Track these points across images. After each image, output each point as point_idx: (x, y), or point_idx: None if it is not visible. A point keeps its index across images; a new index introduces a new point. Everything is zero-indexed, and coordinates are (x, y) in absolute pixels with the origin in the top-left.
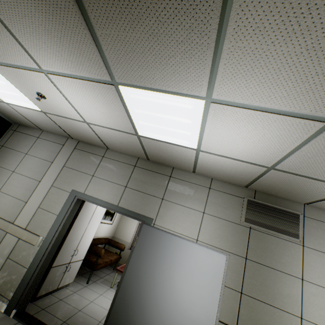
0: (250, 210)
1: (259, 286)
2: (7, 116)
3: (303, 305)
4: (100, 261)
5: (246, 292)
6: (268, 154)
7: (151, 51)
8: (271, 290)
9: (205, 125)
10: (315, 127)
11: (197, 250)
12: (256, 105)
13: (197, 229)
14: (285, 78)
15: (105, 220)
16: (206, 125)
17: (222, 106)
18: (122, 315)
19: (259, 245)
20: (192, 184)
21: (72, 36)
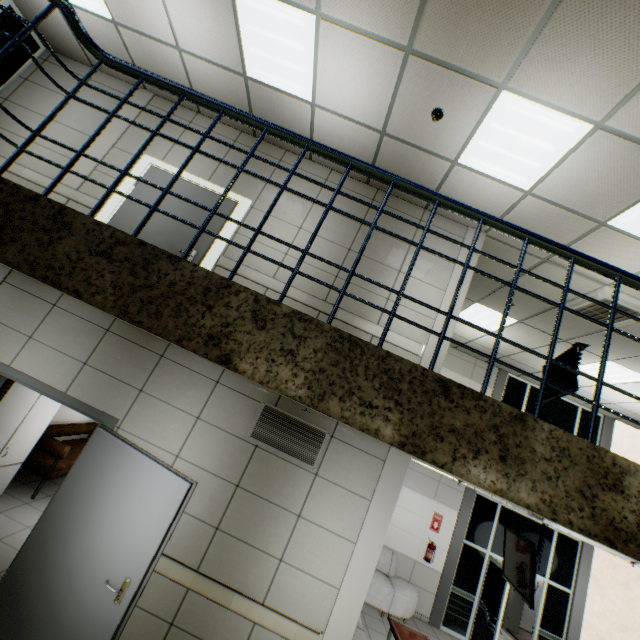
0: (264, 421)
1: (243, 521)
2: None
3: (289, 546)
4: (62, 465)
5: (223, 528)
6: None
7: None
8: (257, 527)
9: None
10: None
11: (158, 473)
12: None
13: (182, 441)
14: None
15: None
16: None
17: None
18: (38, 550)
19: (261, 469)
20: (193, 373)
21: None
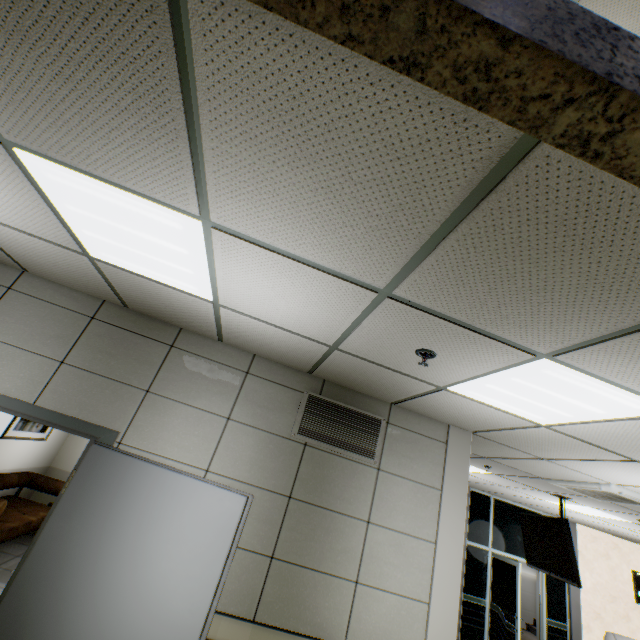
0: (311, 414)
1: (304, 542)
2: None
3: (363, 562)
4: None
5: (280, 555)
6: (324, 326)
7: (68, 104)
8: (321, 546)
9: (215, 264)
10: (367, 297)
11: (196, 492)
12: (282, 248)
13: (211, 451)
14: (308, 220)
15: (25, 432)
16: (217, 263)
17: (232, 239)
18: None
19: (315, 472)
20: (215, 364)
21: None
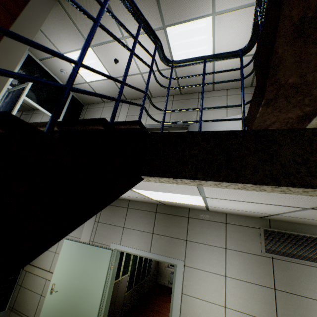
0: None
1: None
2: (82, 98)
3: None
4: None
5: None
6: None
7: None
8: None
9: (215, 35)
10: None
11: None
12: (237, 6)
13: None
14: None
15: None
16: (215, 34)
17: (221, 16)
18: None
19: None
20: (214, 97)
21: (146, 6)
